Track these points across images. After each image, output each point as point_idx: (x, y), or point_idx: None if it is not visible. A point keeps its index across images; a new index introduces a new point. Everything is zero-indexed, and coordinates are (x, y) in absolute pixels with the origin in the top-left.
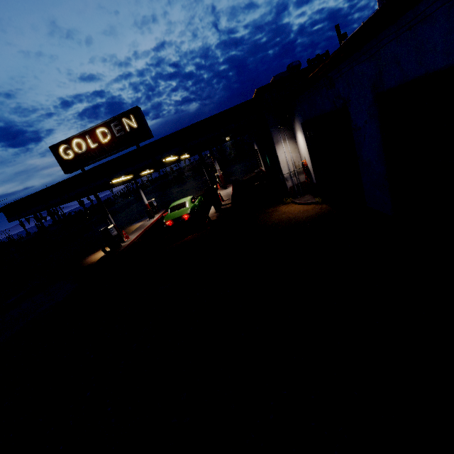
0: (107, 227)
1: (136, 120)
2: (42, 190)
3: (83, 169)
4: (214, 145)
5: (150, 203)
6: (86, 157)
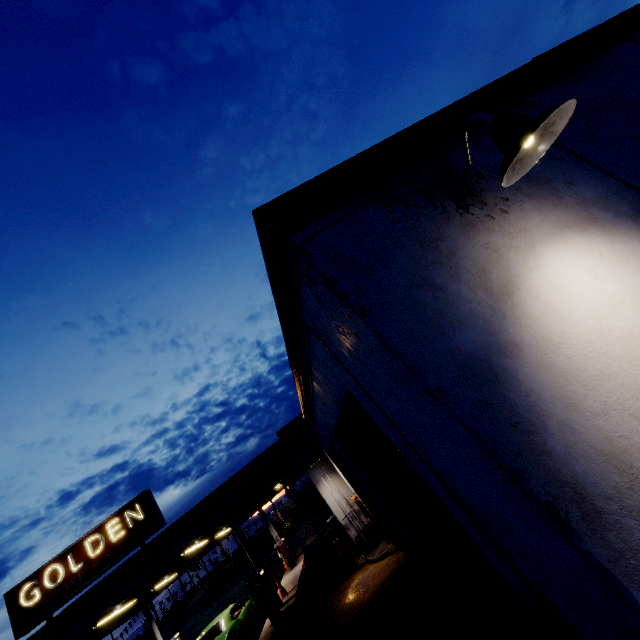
0: None
1: (143, 508)
2: None
3: (50, 618)
4: (267, 499)
5: None
6: (61, 591)
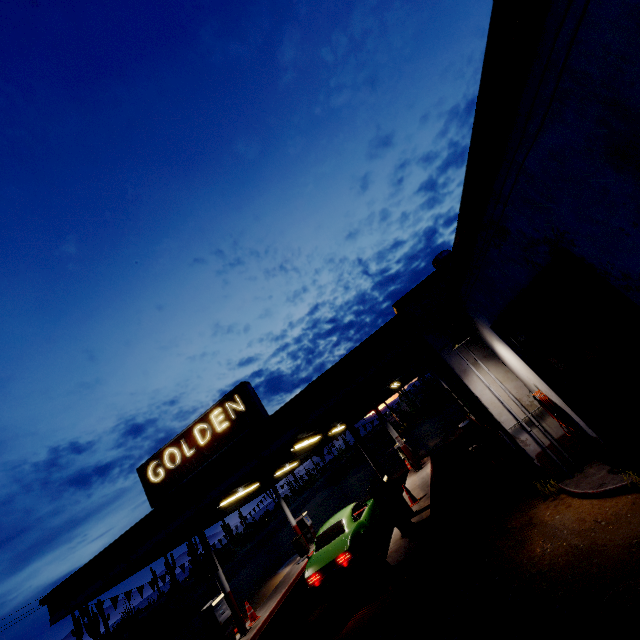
0: (210, 603)
1: (243, 400)
2: (102, 551)
3: None
4: (382, 399)
5: (300, 522)
6: (181, 472)
